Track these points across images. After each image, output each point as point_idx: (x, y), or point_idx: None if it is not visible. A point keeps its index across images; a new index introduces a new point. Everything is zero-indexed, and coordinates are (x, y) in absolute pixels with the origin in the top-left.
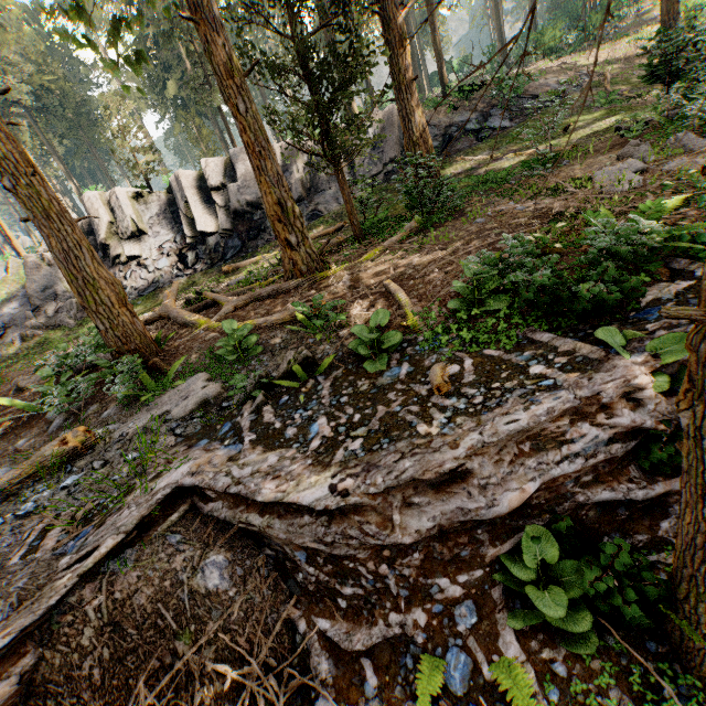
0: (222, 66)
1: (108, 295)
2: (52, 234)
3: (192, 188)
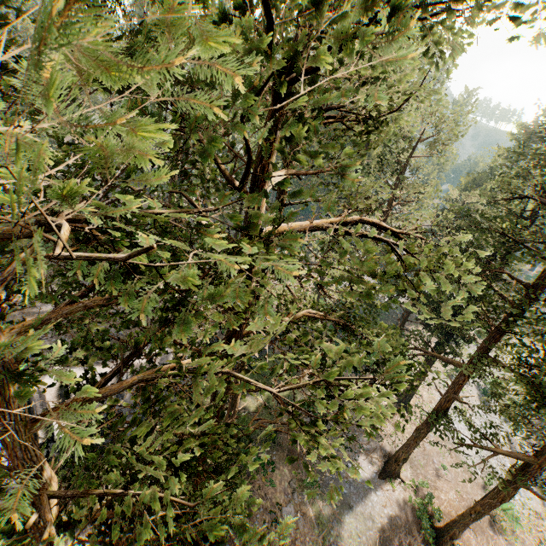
0: None
1: None
2: None
3: (53, 397)
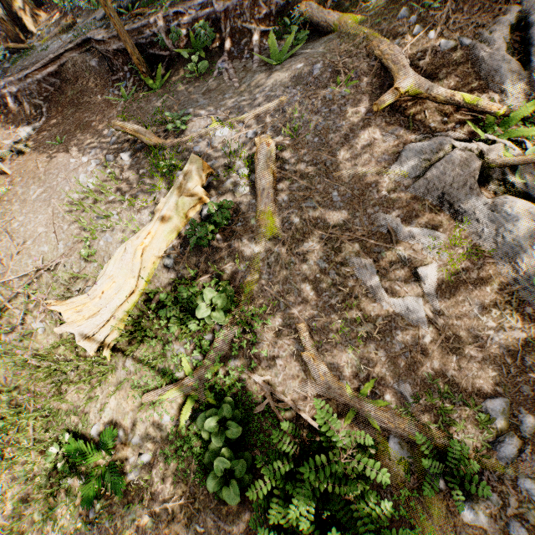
0: None
1: None
2: None
3: None
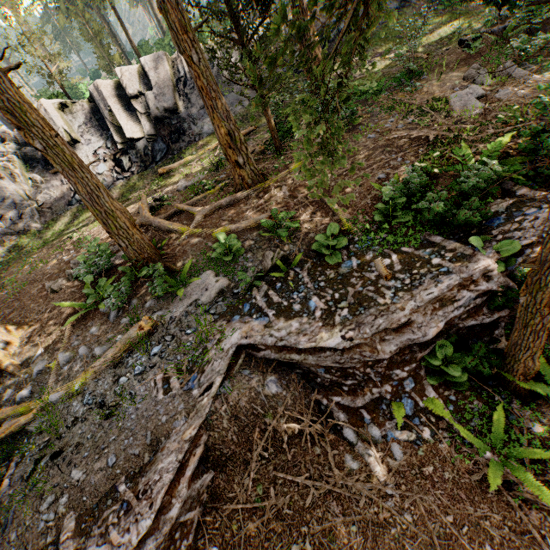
0: (178, 23)
1: (124, 221)
2: (77, 182)
3: (112, 97)
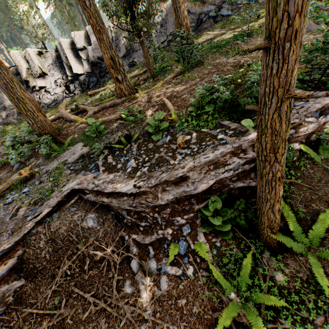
0: None
1: (31, 106)
2: None
3: (68, 49)
